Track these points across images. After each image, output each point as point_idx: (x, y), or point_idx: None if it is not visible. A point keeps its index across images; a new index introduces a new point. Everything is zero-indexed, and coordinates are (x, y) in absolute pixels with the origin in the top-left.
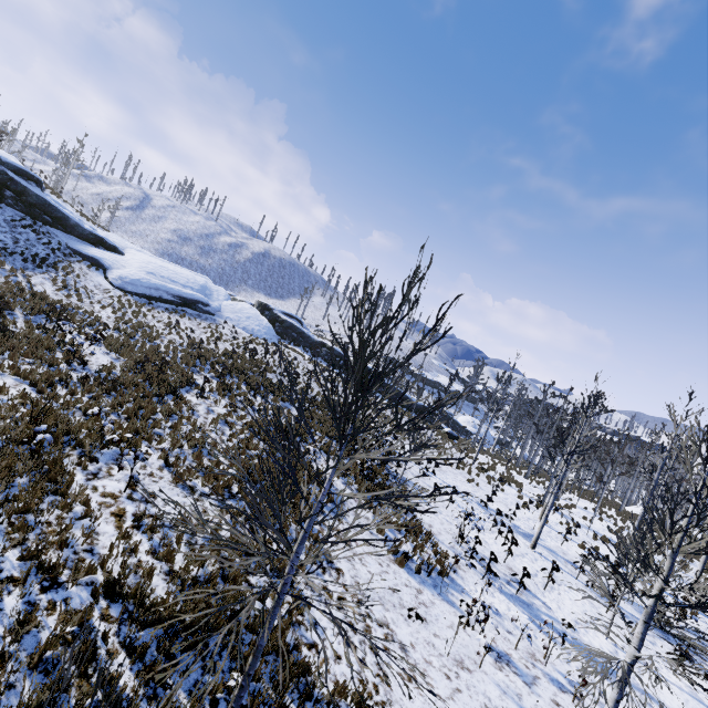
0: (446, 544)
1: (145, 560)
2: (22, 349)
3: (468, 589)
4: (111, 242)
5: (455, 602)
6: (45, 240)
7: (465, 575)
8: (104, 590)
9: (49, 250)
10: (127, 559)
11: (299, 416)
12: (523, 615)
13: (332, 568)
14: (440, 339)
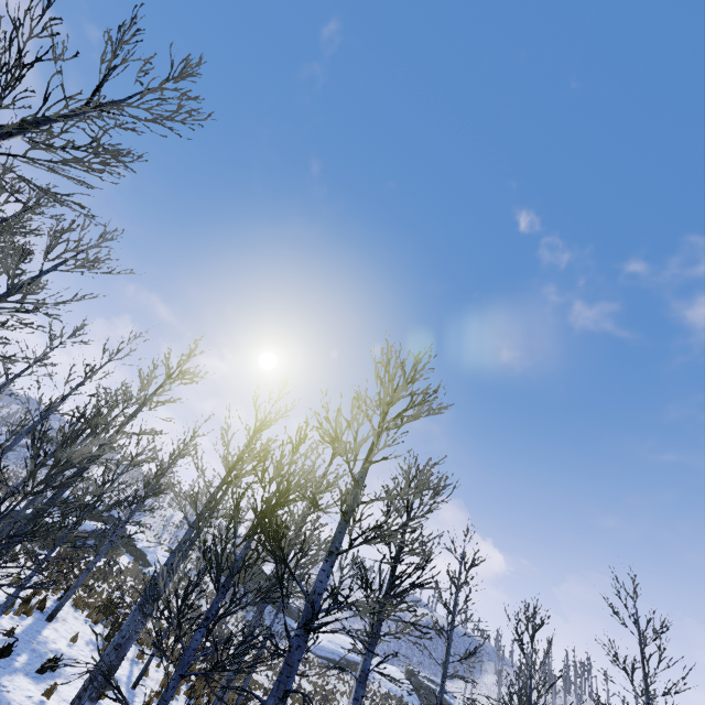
0: None
1: None
2: None
3: None
4: None
5: None
6: (281, 622)
7: None
8: None
9: (282, 628)
10: None
11: None
12: None
13: None
14: None
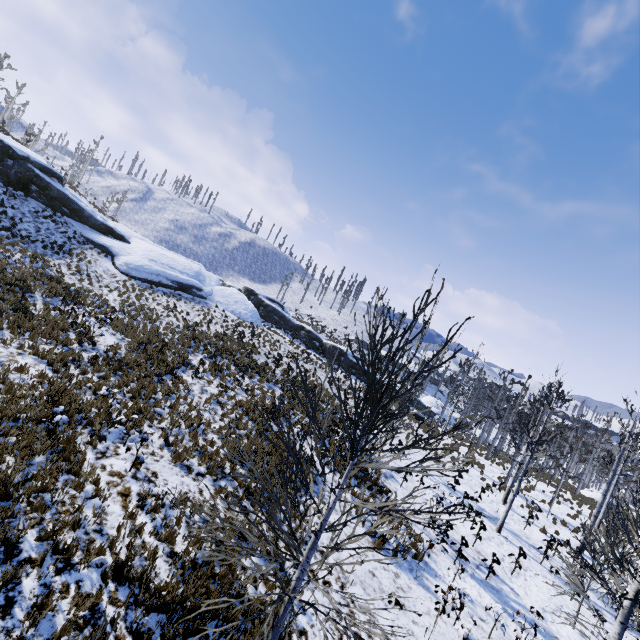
0: (418, 526)
1: (148, 541)
2: (41, 329)
3: (441, 573)
4: (119, 232)
5: (430, 587)
6: (63, 229)
7: (437, 559)
8: (112, 572)
9: (65, 238)
10: (134, 541)
11: (282, 396)
12: (497, 604)
13: (316, 550)
14: (450, 358)
